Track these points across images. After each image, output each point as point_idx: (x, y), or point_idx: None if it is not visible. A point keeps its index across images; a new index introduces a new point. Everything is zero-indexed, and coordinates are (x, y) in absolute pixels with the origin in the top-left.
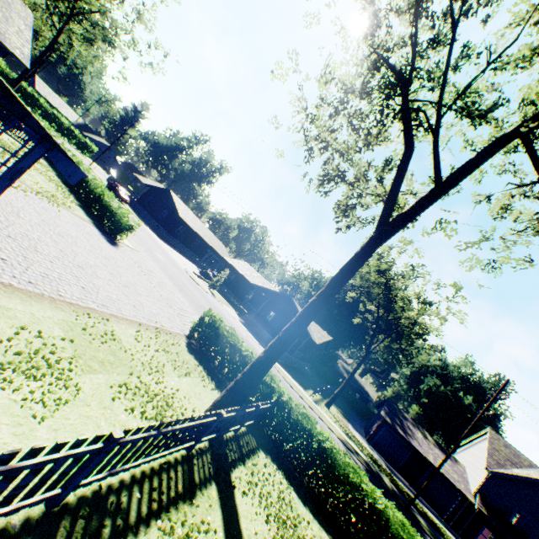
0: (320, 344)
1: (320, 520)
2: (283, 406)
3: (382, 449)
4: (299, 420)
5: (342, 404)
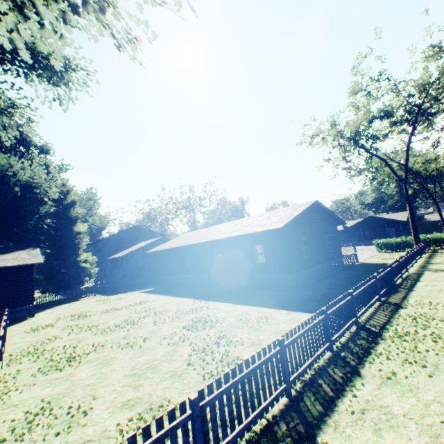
0: (406, 220)
1: None
2: (430, 239)
3: None
4: (438, 237)
5: None
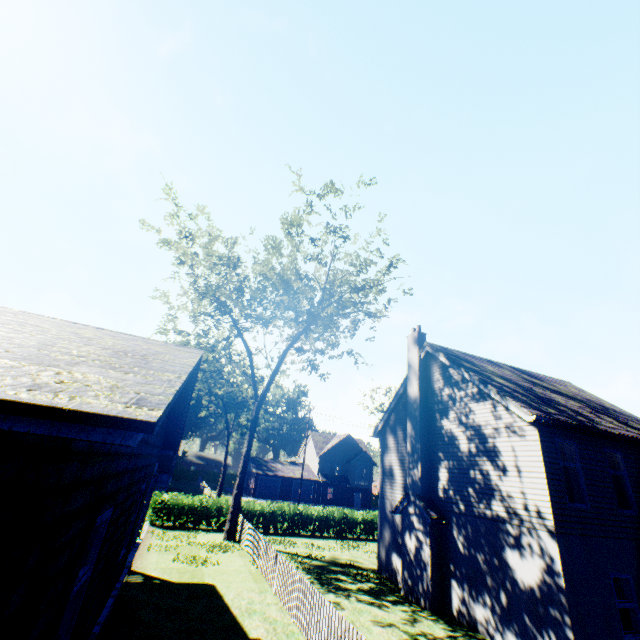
0: None
1: (286, 536)
2: (241, 509)
3: (265, 494)
4: (253, 508)
5: (216, 488)
